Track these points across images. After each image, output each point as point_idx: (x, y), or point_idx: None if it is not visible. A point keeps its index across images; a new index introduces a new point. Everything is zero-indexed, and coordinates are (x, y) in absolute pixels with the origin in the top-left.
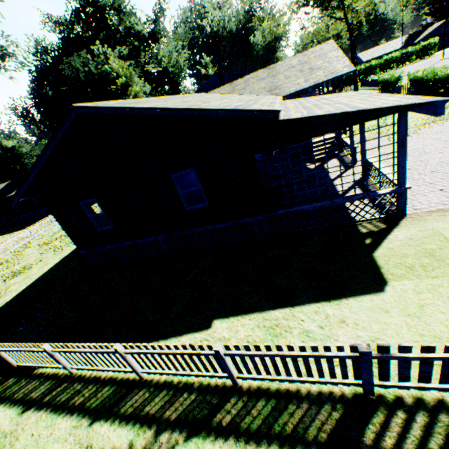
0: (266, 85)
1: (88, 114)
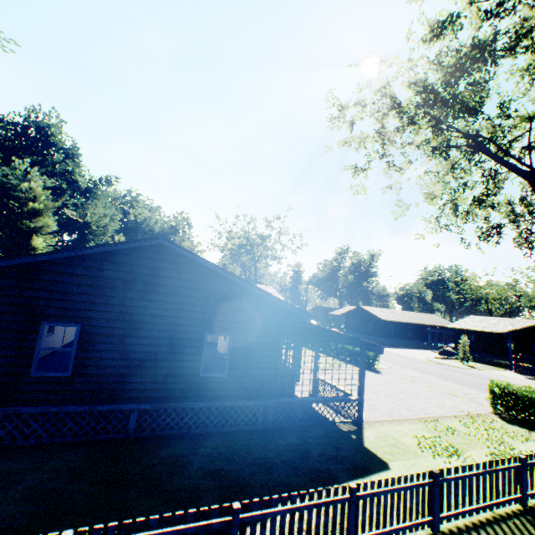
0: None
1: (160, 247)
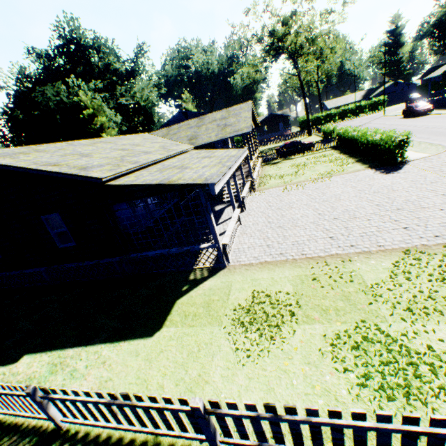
0: (190, 134)
1: None
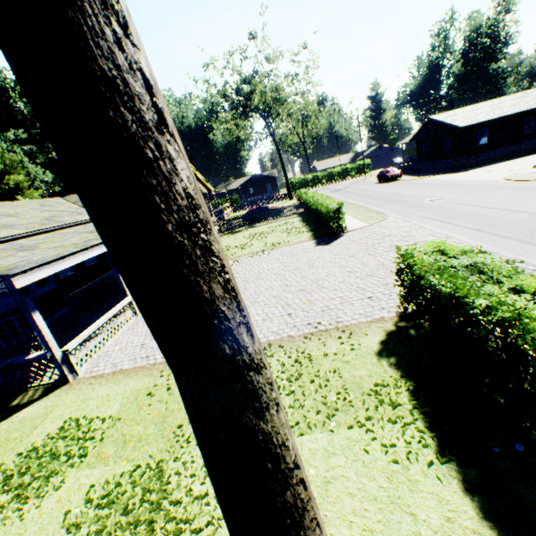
0: None
1: None
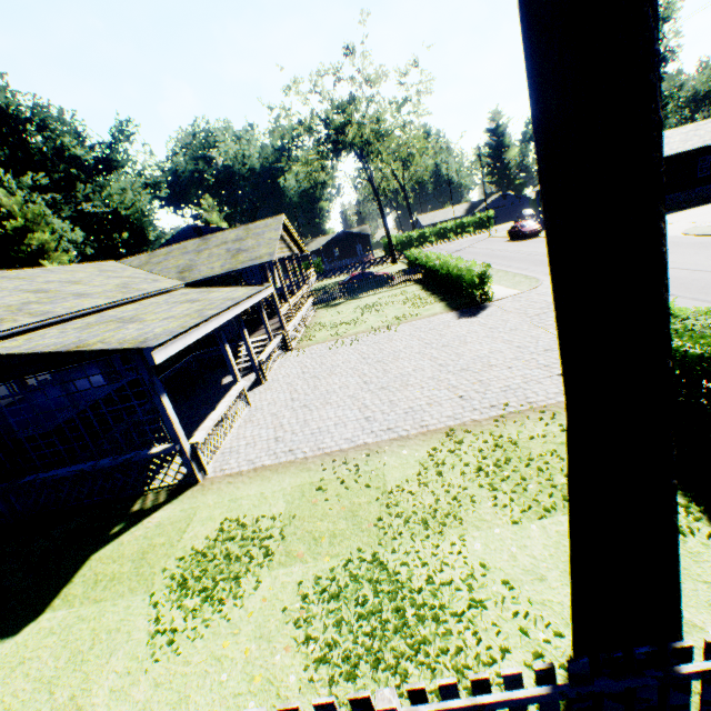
0: (184, 263)
1: None
